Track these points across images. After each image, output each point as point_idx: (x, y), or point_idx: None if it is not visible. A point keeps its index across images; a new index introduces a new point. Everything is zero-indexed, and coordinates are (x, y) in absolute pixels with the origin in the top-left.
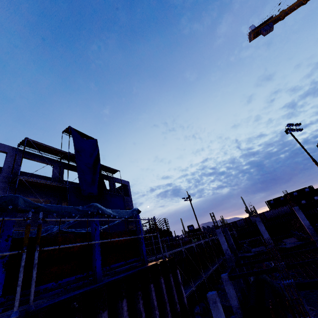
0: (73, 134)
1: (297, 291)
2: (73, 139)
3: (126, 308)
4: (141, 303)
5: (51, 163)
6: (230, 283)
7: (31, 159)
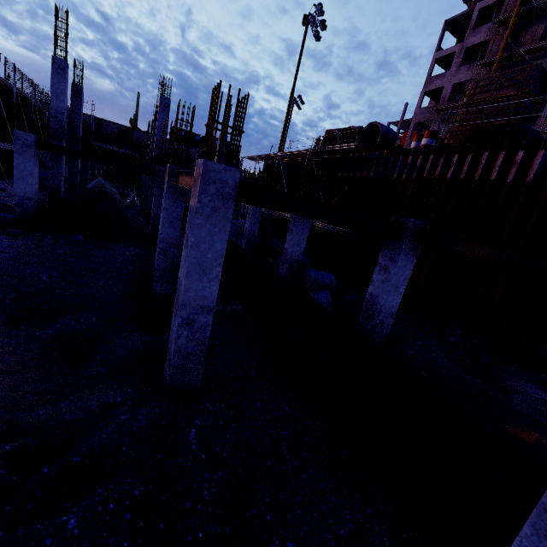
0: None
1: None
2: None
3: None
4: None
5: None
6: (36, 155)
7: None
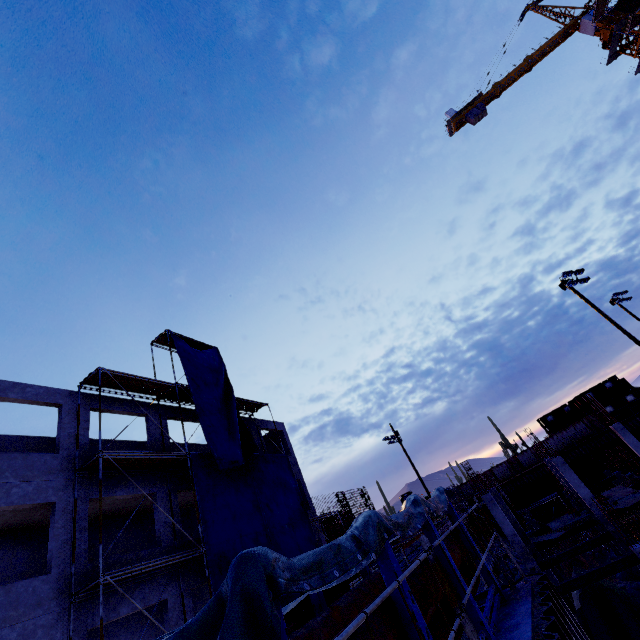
0: (177, 346)
1: None
2: (180, 355)
3: None
4: None
5: (142, 411)
6: None
7: (106, 410)
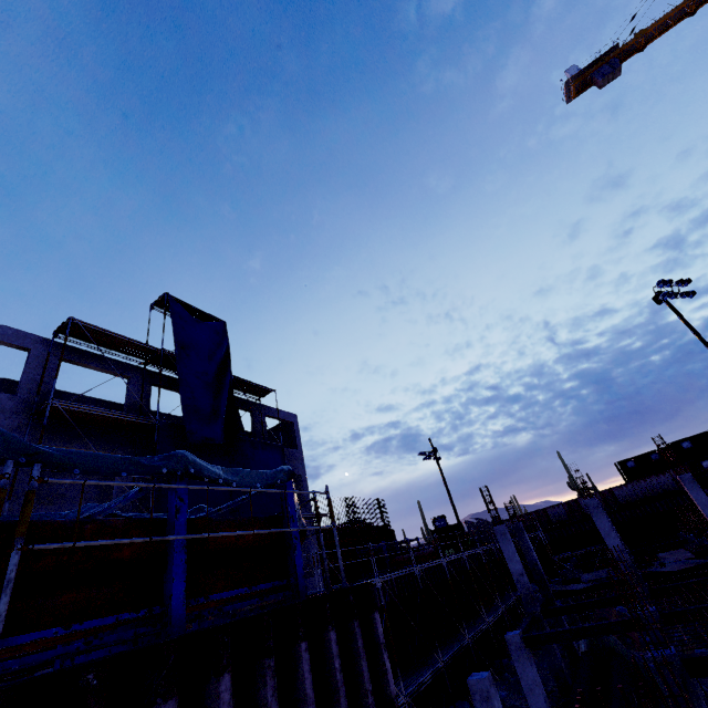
0: (173, 311)
1: (687, 677)
2: (173, 320)
3: (229, 697)
4: (271, 686)
5: (124, 372)
6: (528, 654)
7: (81, 363)
